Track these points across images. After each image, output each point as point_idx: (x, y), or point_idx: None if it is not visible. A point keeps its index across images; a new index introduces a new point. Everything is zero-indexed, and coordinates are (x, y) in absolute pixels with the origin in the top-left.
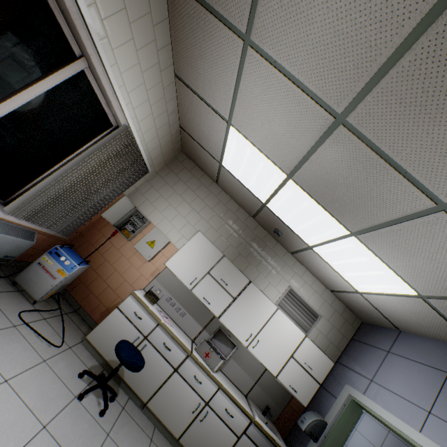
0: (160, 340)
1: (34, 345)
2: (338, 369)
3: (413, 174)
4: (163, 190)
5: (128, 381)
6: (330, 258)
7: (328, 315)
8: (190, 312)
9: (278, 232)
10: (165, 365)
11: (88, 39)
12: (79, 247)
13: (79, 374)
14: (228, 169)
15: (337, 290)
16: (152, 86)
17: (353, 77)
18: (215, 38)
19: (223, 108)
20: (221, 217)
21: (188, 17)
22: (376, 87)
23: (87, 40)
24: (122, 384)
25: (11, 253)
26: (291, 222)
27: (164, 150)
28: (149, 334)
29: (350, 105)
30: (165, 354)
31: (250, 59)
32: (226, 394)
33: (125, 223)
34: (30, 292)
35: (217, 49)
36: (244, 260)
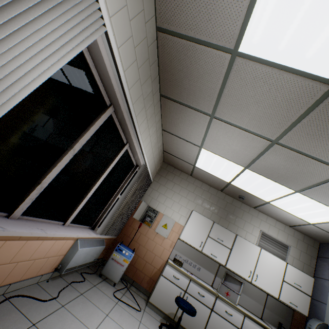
0: (195, 291)
1: (130, 313)
2: (317, 281)
3: (325, 161)
4: (160, 189)
5: (184, 326)
6: (284, 207)
7: (294, 244)
8: (203, 266)
9: (242, 197)
10: (204, 308)
11: (134, 137)
12: (121, 240)
13: (159, 327)
14: (200, 168)
15: (294, 225)
16: (153, 139)
17: (278, 127)
18: (191, 116)
19: (196, 141)
20: (201, 196)
21: (174, 109)
22: (292, 130)
23: (134, 137)
24: (181, 328)
25: (96, 257)
26: (251, 190)
27: (156, 166)
28: (186, 289)
29: (279, 136)
30: (201, 300)
31: (214, 122)
32: (251, 319)
33: (144, 217)
34: (112, 279)
35: (193, 119)
36: (224, 220)
